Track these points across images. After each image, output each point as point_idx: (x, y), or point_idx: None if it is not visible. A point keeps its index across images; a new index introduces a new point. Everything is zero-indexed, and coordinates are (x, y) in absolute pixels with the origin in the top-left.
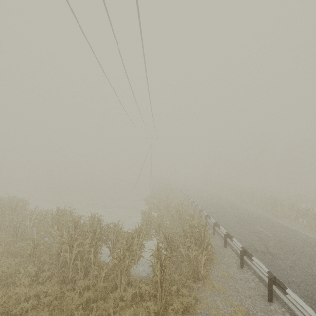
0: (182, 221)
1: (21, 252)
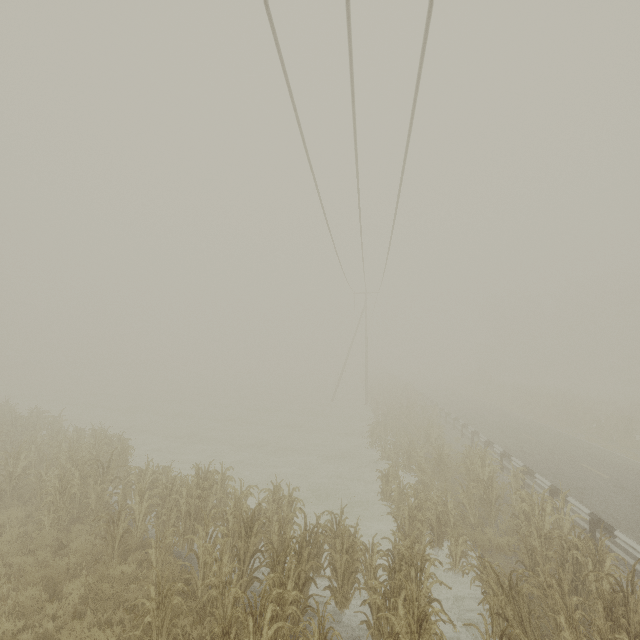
0: (494, 506)
1: (126, 596)
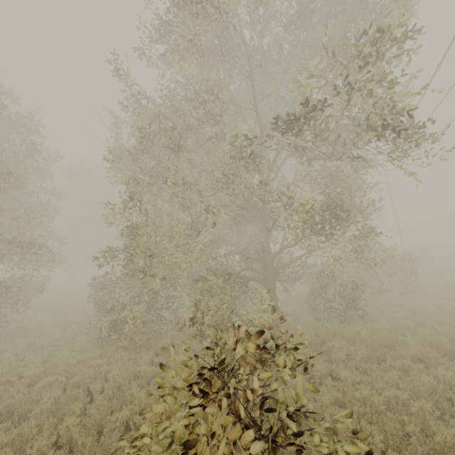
0: None
1: None
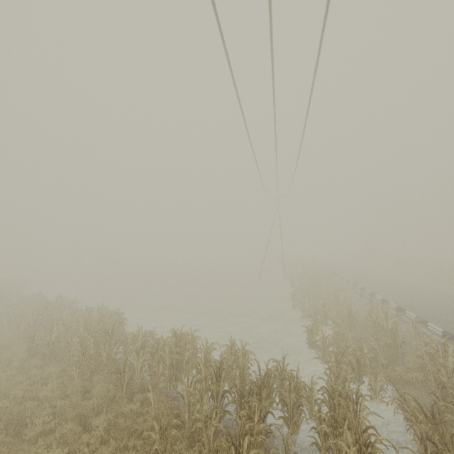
0: (400, 349)
1: (135, 427)
